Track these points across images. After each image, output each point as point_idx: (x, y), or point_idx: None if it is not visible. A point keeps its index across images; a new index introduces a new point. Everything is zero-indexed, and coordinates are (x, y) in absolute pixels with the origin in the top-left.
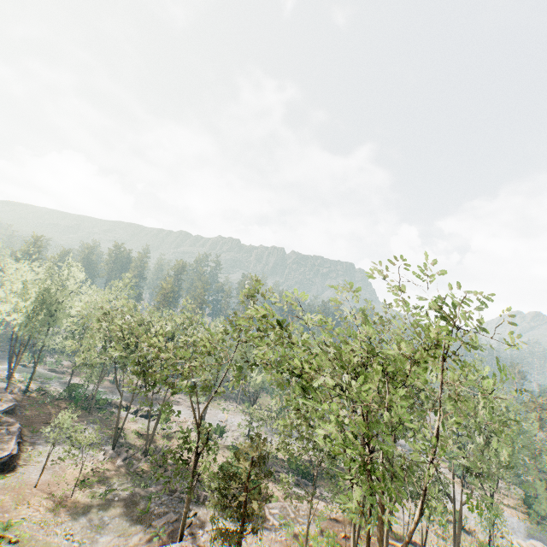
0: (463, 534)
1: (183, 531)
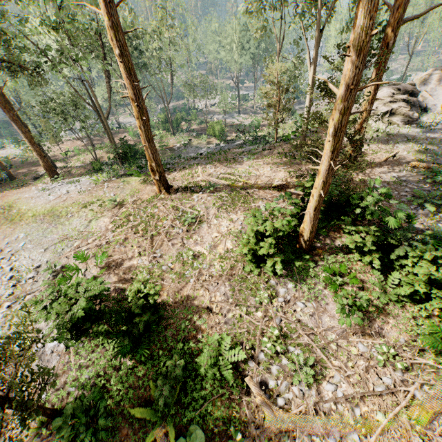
0: None
1: None
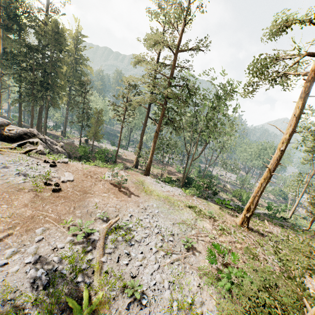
0: None
1: None
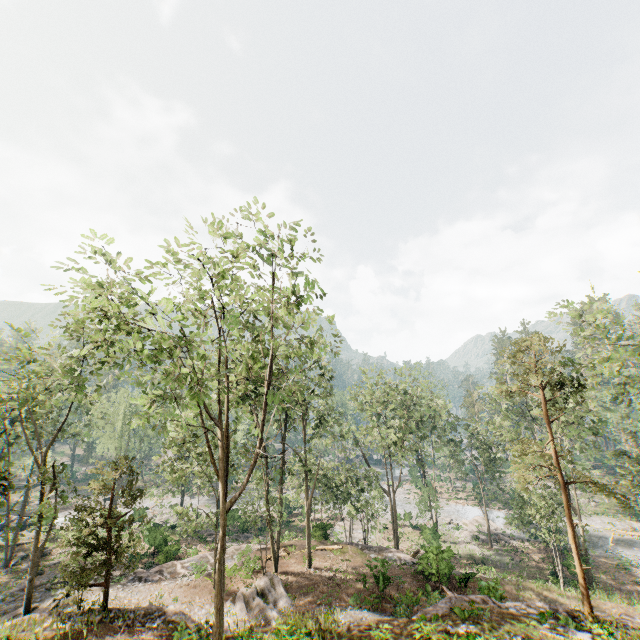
0: (415, 532)
1: (29, 605)
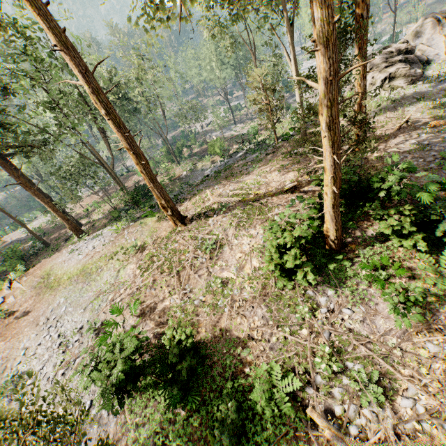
0: None
1: None
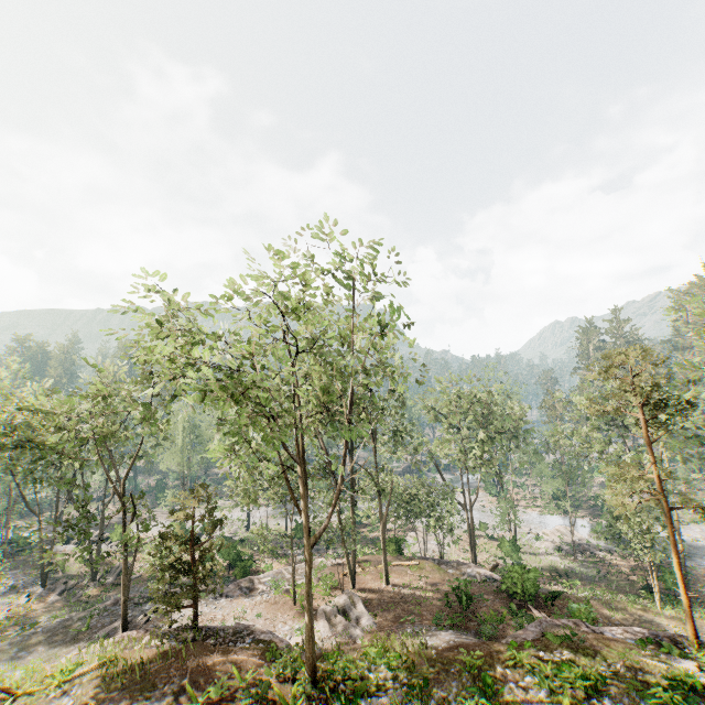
0: (491, 543)
1: (125, 623)
